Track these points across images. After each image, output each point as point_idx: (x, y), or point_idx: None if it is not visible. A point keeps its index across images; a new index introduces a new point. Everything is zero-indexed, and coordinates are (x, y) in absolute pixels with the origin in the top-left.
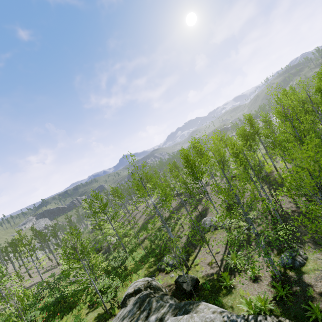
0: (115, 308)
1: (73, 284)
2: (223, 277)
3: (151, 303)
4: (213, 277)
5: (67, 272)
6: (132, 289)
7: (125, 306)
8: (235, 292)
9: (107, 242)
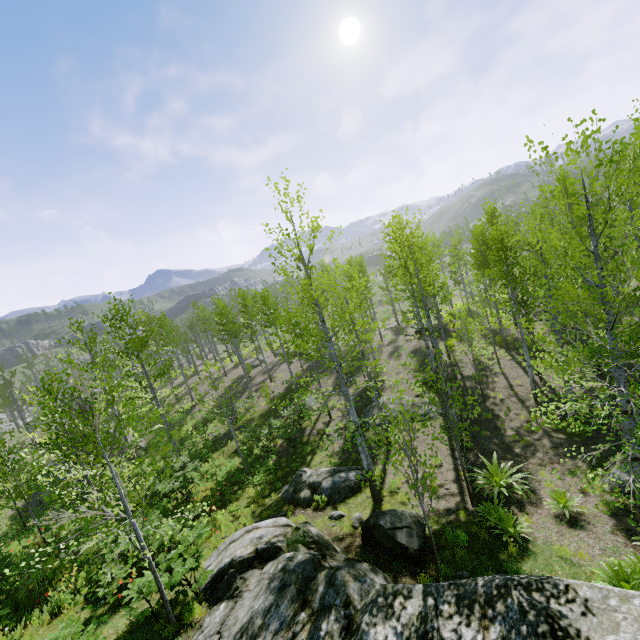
0: (194, 604)
1: (16, 538)
2: (490, 517)
3: (341, 585)
4: (456, 517)
5: (6, 506)
6: (248, 547)
7: (231, 596)
8: (539, 551)
9: (124, 438)
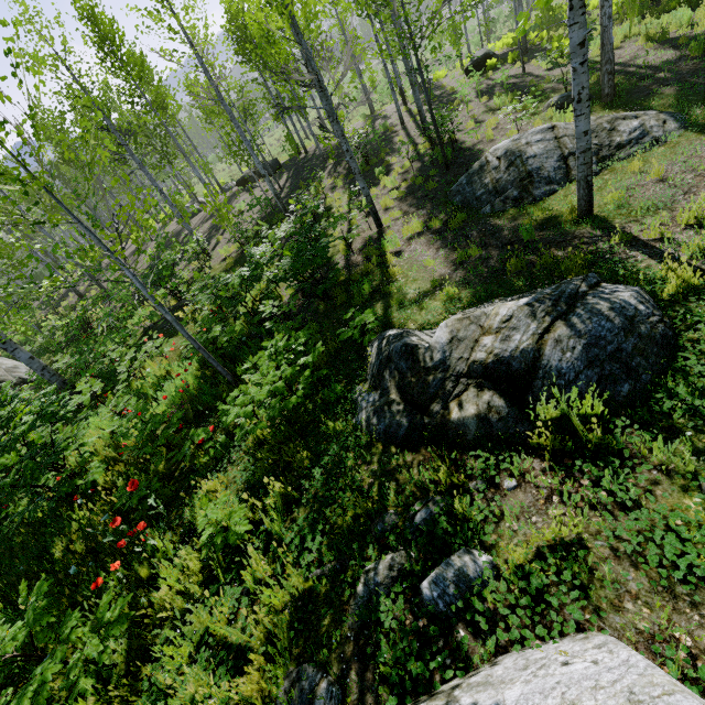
0: None
1: None
2: None
3: None
4: None
5: None
6: None
7: None
8: None
9: None
